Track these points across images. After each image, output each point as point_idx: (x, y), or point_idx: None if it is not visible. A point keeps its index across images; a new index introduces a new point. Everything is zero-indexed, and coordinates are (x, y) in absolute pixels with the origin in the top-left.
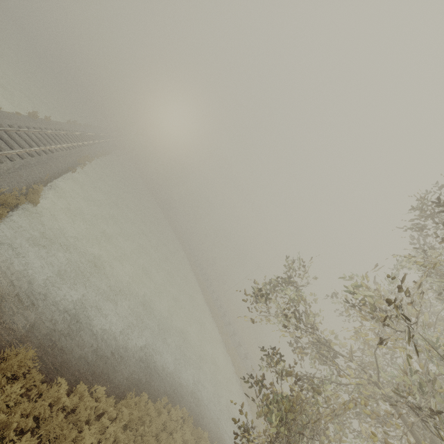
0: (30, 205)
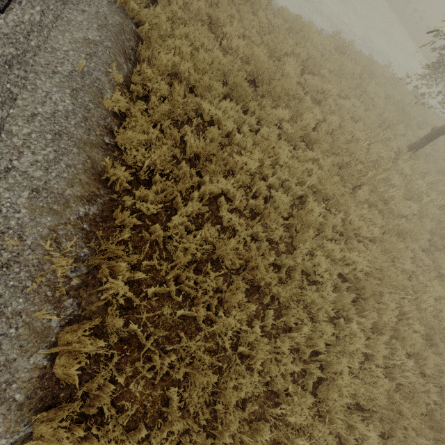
0: None
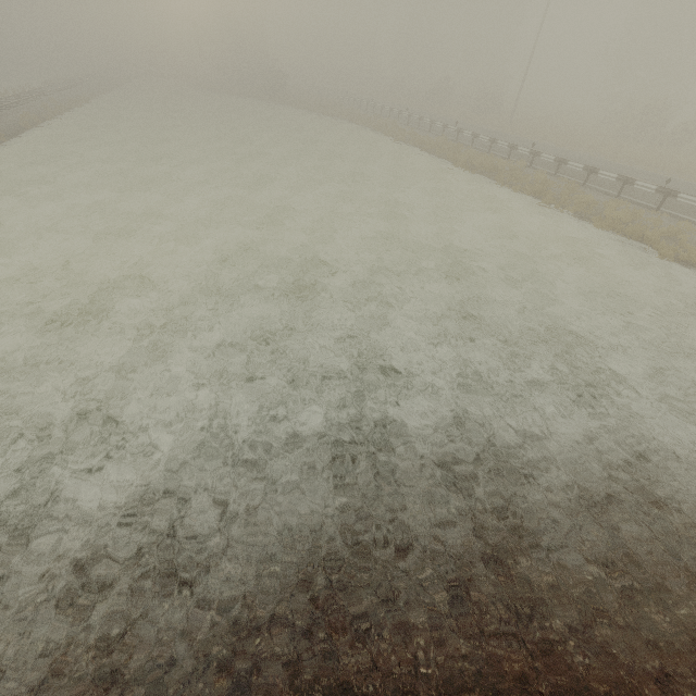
0: None
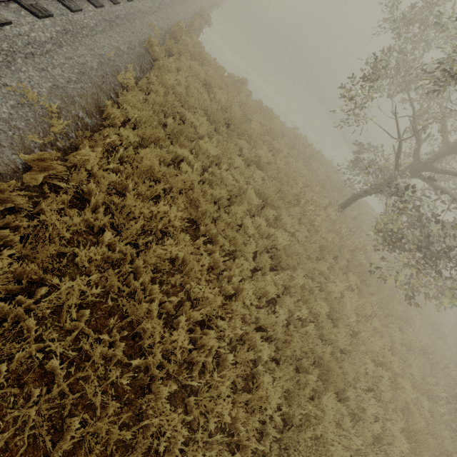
0: (208, 26)
